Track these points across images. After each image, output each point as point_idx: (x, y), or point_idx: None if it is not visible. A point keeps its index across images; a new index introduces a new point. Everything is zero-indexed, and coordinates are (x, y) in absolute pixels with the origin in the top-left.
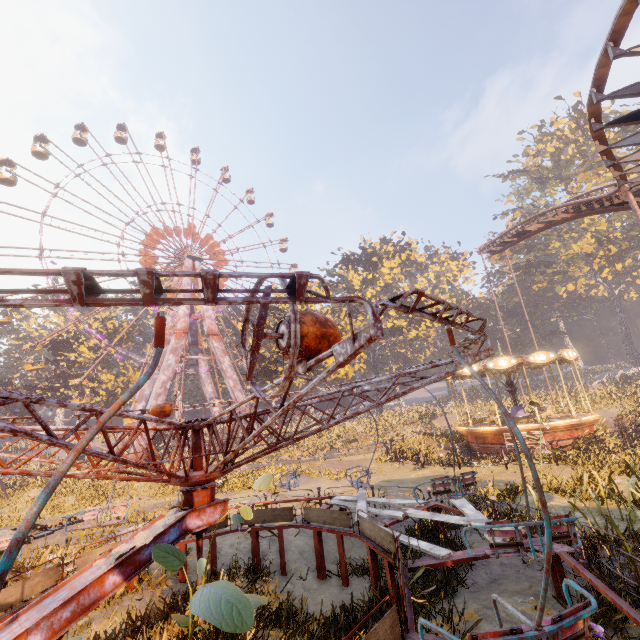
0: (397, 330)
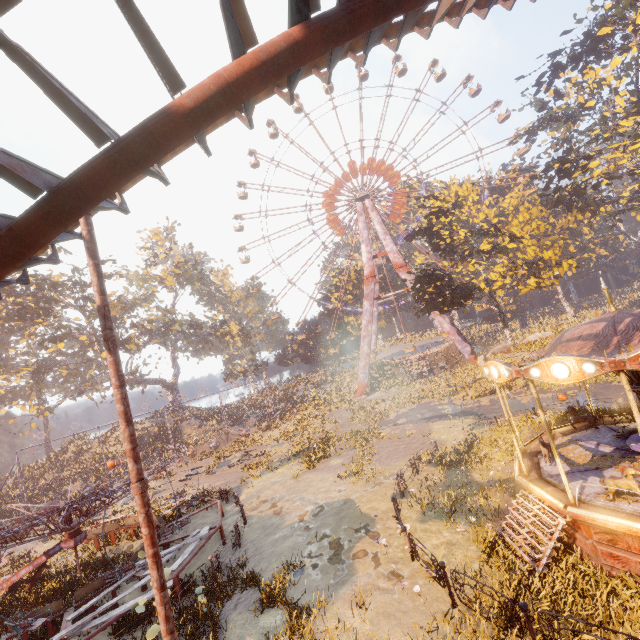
0: None
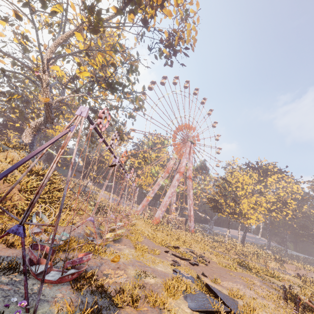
0: (269, 210)
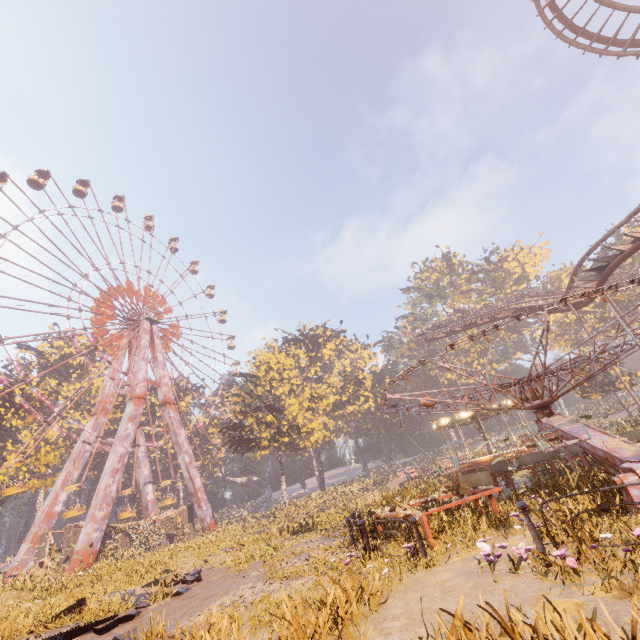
0: (340, 404)
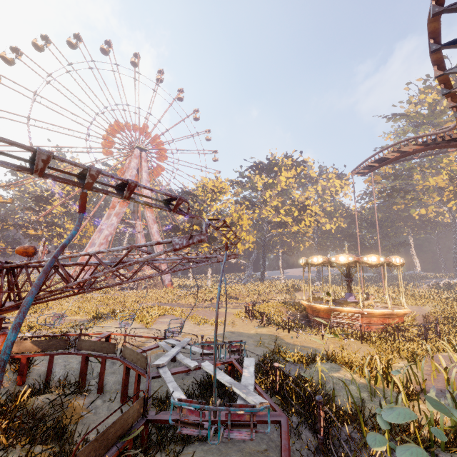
0: (283, 224)
